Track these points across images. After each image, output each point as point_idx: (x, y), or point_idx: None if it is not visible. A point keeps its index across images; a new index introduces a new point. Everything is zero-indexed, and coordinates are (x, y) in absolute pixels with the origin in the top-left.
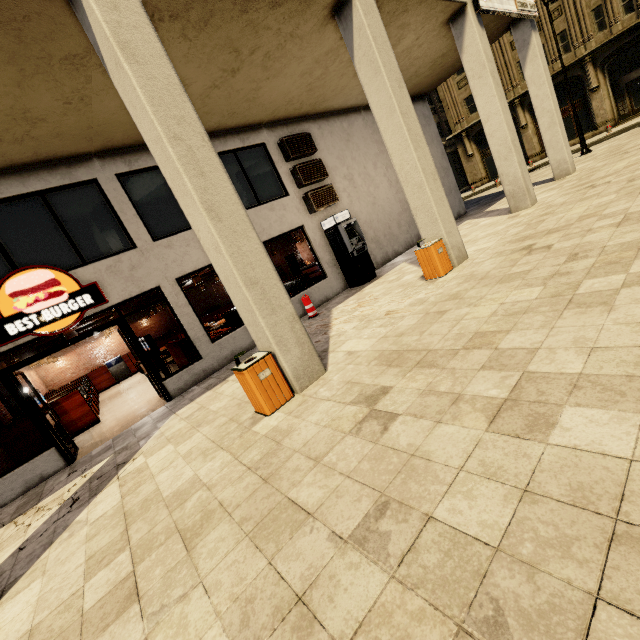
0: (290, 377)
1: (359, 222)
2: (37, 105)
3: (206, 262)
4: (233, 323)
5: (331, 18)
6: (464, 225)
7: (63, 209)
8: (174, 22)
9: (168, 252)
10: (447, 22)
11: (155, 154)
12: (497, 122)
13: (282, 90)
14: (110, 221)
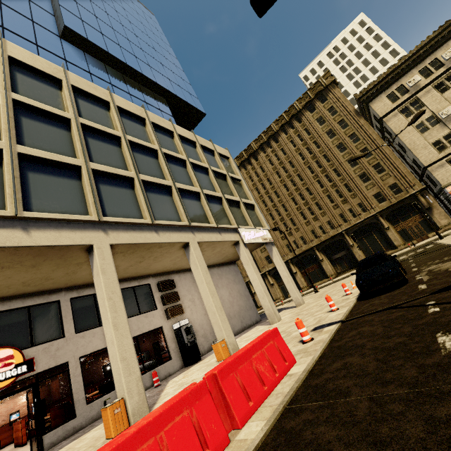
0: (130, 413)
1: (195, 324)
2: (54, 275)
3: (101, 347)
4: (104, 392)
5: (183, 248)
6: (254, 329)
7: (36, 315)
8: (121, 253)
9: (81, 340)
10: (233, 244)
11: (99, 302)
12: (257, 282)
13: (162, 265)
14: (57, 321)
